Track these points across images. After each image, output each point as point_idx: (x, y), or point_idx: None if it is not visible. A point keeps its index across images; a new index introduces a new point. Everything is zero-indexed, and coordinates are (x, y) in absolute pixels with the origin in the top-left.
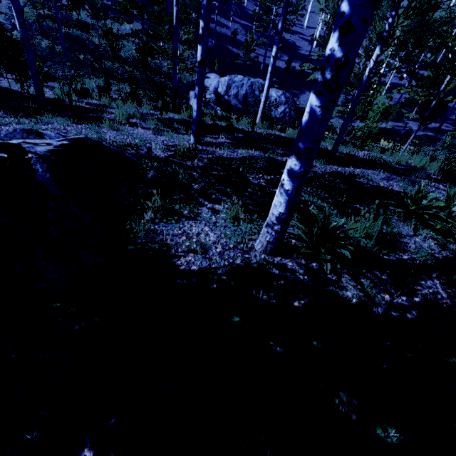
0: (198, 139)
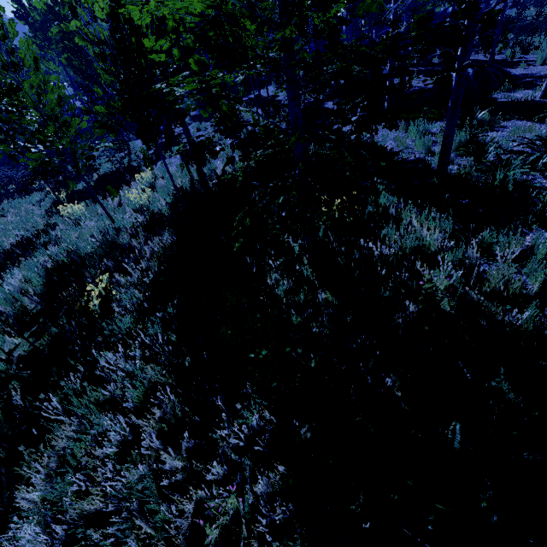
0: None
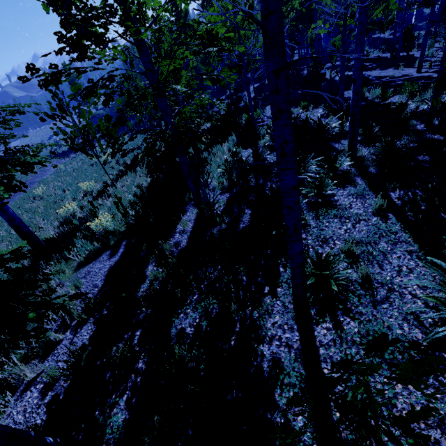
0: (418, 70)
